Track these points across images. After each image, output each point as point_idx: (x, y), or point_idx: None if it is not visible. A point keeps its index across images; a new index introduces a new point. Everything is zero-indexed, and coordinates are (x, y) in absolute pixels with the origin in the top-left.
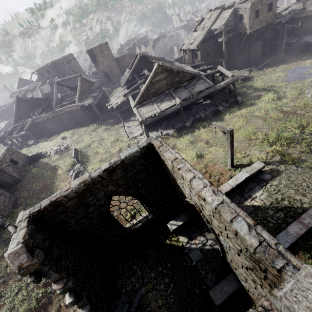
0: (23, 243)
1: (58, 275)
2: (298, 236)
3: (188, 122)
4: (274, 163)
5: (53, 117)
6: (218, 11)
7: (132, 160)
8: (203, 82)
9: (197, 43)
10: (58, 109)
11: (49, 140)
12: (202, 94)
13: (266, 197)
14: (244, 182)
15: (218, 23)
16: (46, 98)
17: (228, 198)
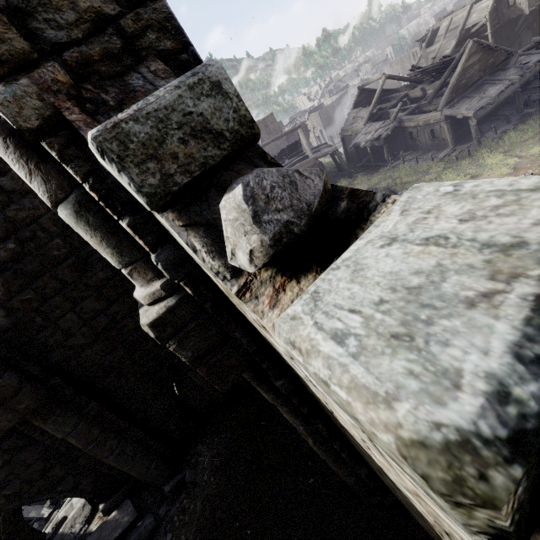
0: None
1: None
2: None
3: (529, 109)
4: None
5: None
6: (463, 9)
7: None
8: (528, 56)
9: (450, 50)
10: None
11: None
12: (539, 65)
13: None
14: None
15: (474, 18)
16: None
17: None
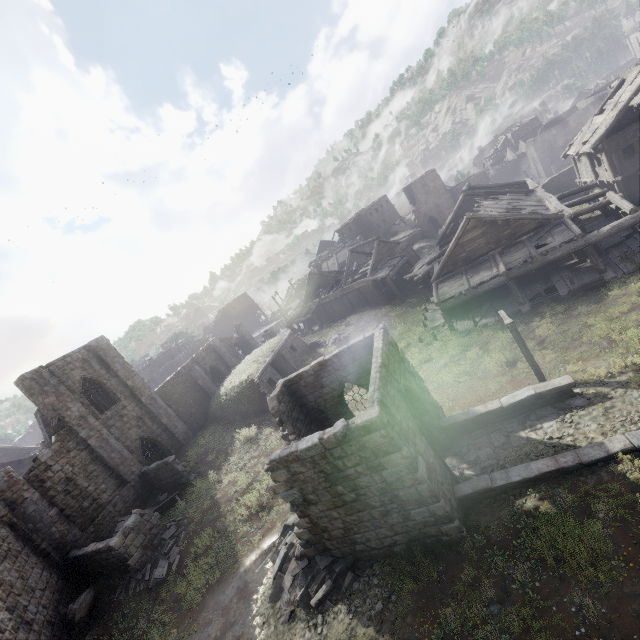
0: (277, 395)
1: (292, 428)
2: (537, 472)
3: (529, 304)
4: (612, 384)
5: (341, 296)
6: None
7: (358, 348)
8: (563, 229)
9: (592, 142)
10: (346, 287)
11: (333, 327)
12: (555, 253)
13: (554, 430)
14: (530, 403)
15: None
16: (339, 270)
17: (380, 376)
